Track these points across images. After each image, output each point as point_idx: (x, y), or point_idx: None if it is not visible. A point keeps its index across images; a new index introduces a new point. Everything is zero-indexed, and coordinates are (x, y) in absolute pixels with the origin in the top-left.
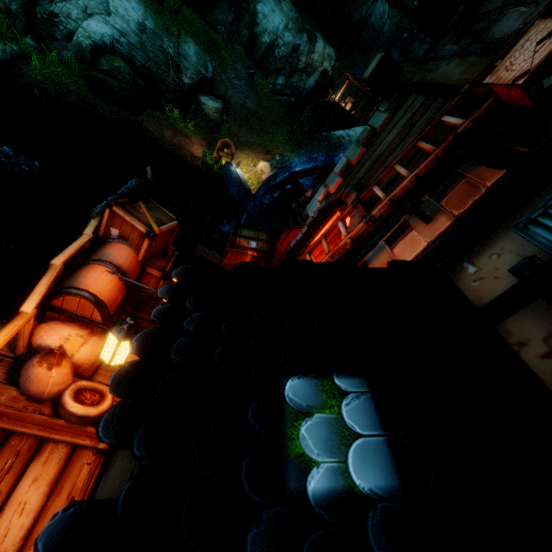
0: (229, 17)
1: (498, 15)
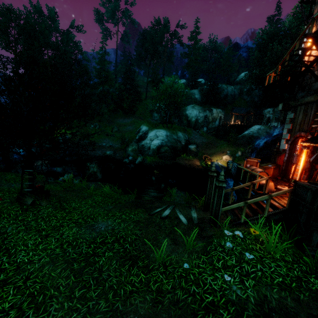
0: (176, 120)
1: (310, 85)
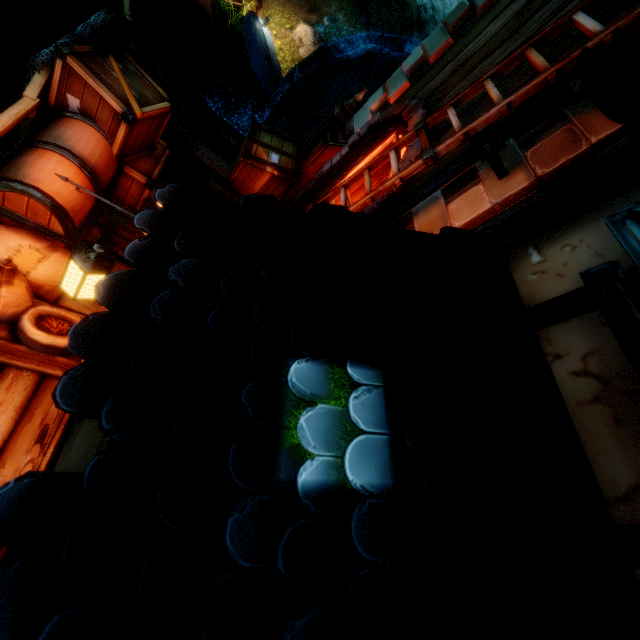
0: None
1: None
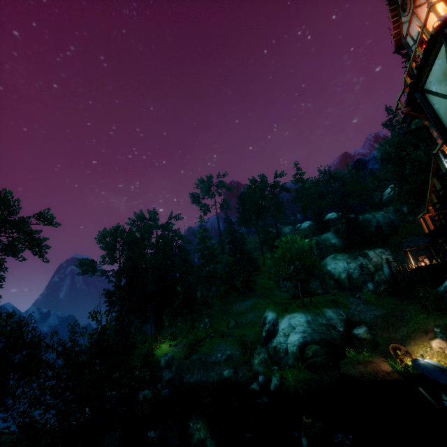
0: (317, 283)
1: None
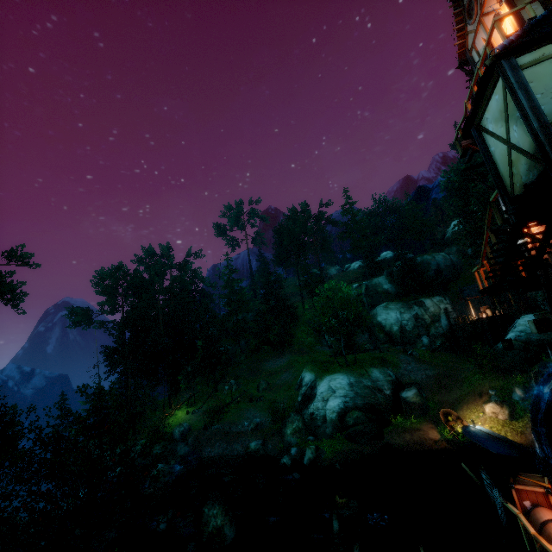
0: (365, 336)
1: None
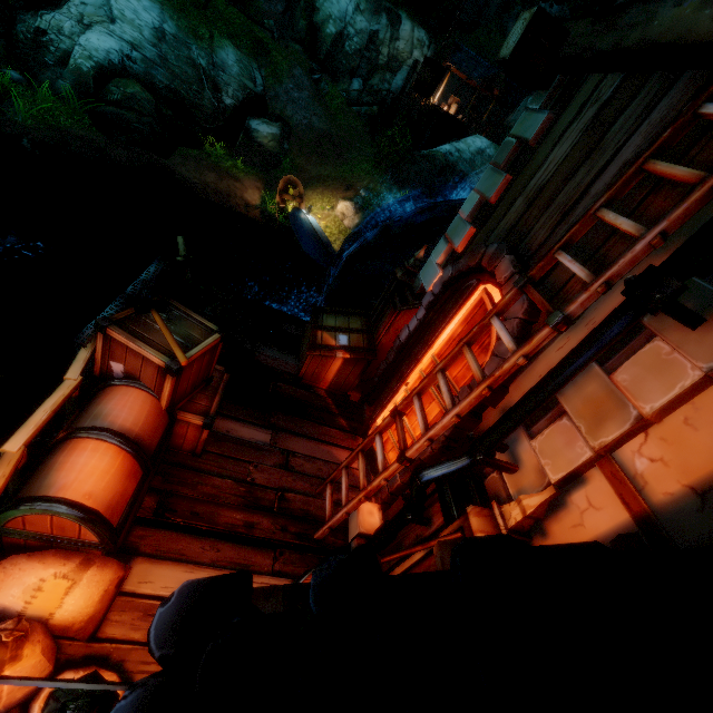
0: (279, 6)
1: None
